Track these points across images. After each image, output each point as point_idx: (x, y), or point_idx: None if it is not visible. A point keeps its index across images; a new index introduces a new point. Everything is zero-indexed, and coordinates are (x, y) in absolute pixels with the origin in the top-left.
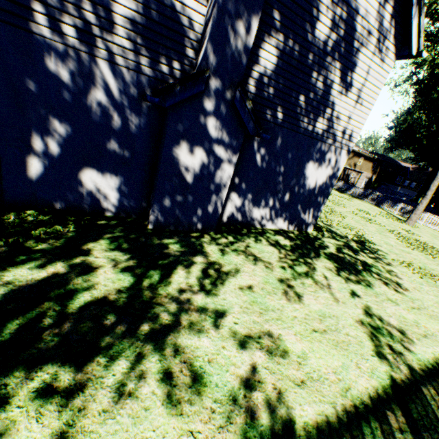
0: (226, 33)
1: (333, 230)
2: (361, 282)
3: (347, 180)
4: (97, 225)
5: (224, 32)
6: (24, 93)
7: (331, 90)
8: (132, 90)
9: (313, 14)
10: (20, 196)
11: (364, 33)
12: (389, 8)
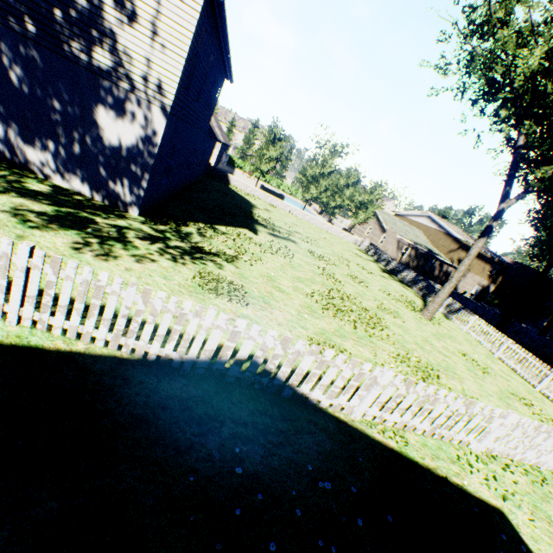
0: None
1: (190, 235)
2: (31, 223)
3: (444, 278)
4: None
5: None
6: None
7: (105, 13)
8: None
9: None
10: None
11: None
12: None
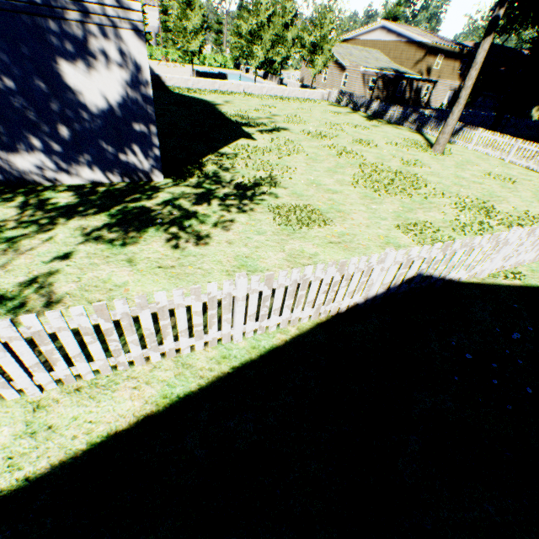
0: None
1: (219, 175)
2: (116, 242)
3: (417, 98)
4: None
5: None
6: None
7: None
8: None
9: None
10: None
11: None
12: None
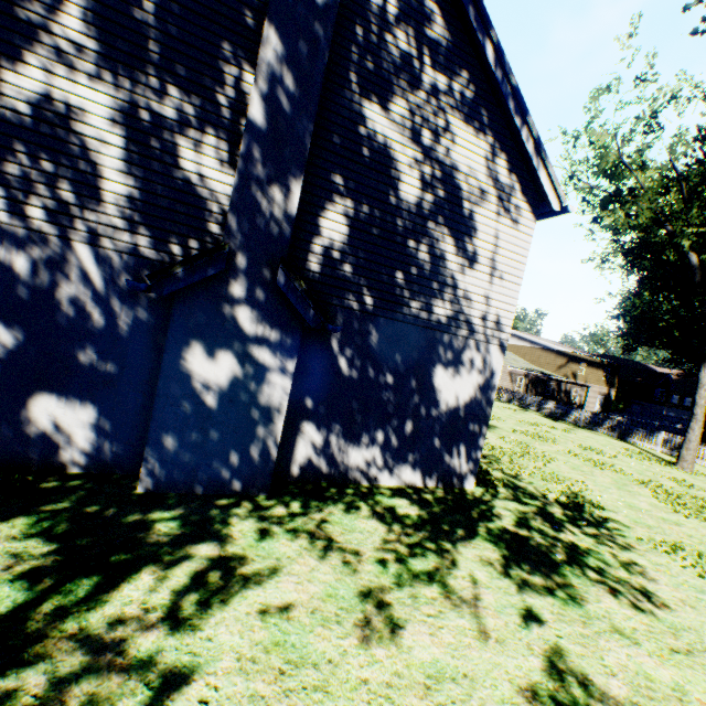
0: (255, 200)
1: (519, 485)
2: (555, 591)
3: (568, 399)
4: (35, 490)
5: (252, 200)
6: None
7: (445, 261)
8: (125, 279)
9: (391, 175)
10: None
11: (475, 191)
12: (503, 162)
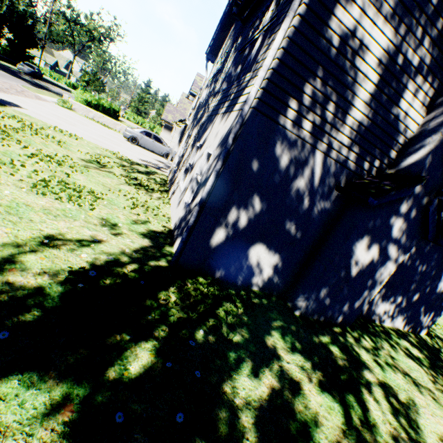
0: None
1: (438, 335)
2: None
3: None
4: (255, 305)
5: None
6: (245, 171)
7: None
8: (330, 180)
9: None
10: (192, 260)
11: None
12: None
